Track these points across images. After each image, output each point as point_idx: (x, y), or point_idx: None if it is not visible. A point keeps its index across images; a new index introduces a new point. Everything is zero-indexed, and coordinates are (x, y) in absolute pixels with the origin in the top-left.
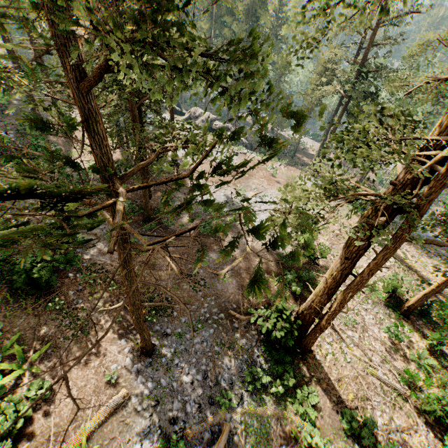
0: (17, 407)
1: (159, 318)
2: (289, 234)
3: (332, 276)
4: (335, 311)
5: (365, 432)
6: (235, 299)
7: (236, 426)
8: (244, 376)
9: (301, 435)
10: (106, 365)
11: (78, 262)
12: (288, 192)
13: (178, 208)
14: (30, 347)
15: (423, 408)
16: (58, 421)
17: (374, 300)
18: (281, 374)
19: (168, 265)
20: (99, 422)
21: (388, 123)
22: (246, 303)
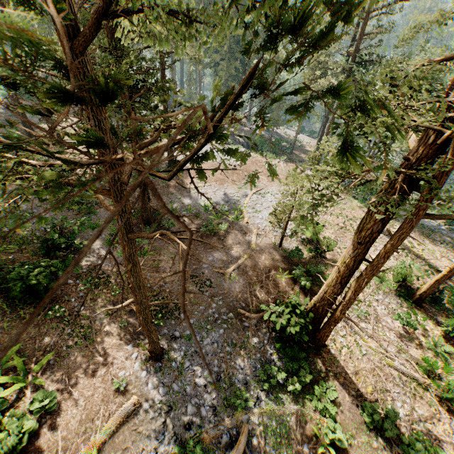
0: (21, 422)
1: (166, 321)
2: (302, 216)
3: (345, 263)
4: (350, 300)
5: (387, 425)
6: (243, 297)
7: (255, 427)
8: (259, 376)
9: (322, 432)
10: (113, 373)
11: (77, 268)
12: (297, 174)
13: (197, 157)
14: (31, 358)
15: (444, 396)
16: (65, 434)
17: (385, 290)
18: (296, 371)
19: (171, 267)
20: (109, 432)
21: (401, 91)
22: (255, 301)
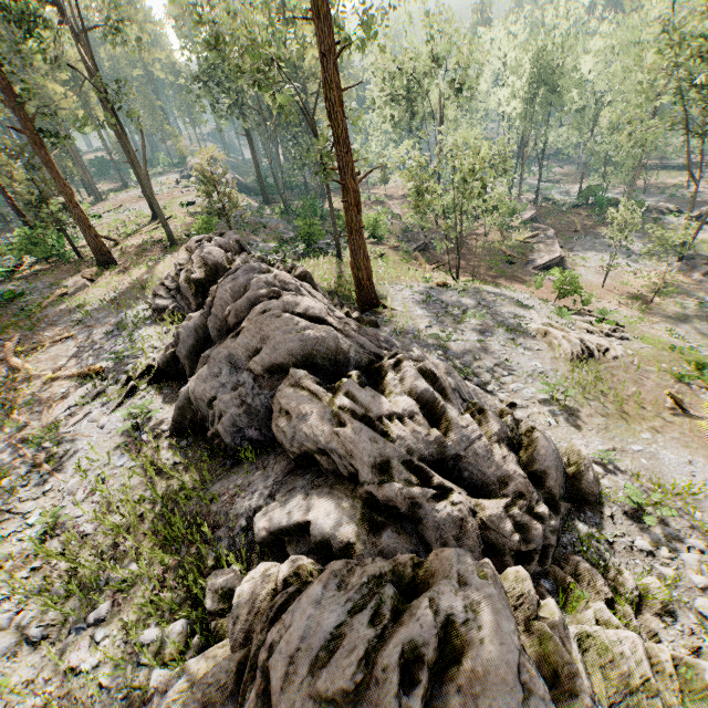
0: None
1: None
2: None
3: None
4: None
5: None
6: None
7: None
8: None
9: None
10: None
11: None
12: None
13: None
14: None
15: None
16: None
17: None
18: None
19: None
20: None
21: None
22: None
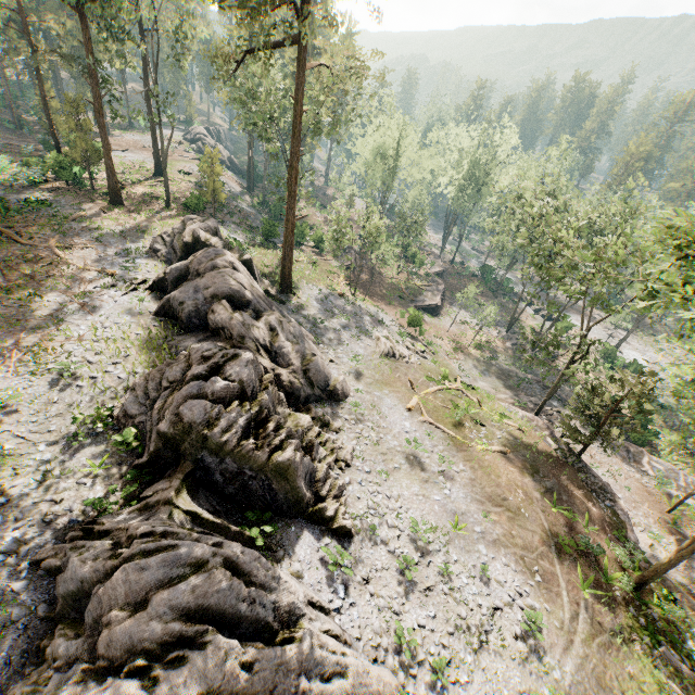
0: None
1: None
2: None
3: None
4: None
5: None
6: None
7: None
8: None
9: None
10: None
11: None
12: None
13: None
14: None
15: None
16: None
17: None
18: None
19: None
20: None
21: None
22: None
